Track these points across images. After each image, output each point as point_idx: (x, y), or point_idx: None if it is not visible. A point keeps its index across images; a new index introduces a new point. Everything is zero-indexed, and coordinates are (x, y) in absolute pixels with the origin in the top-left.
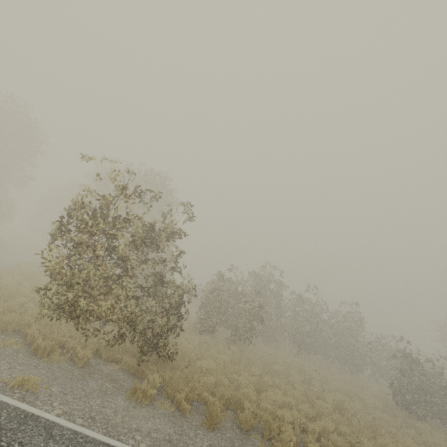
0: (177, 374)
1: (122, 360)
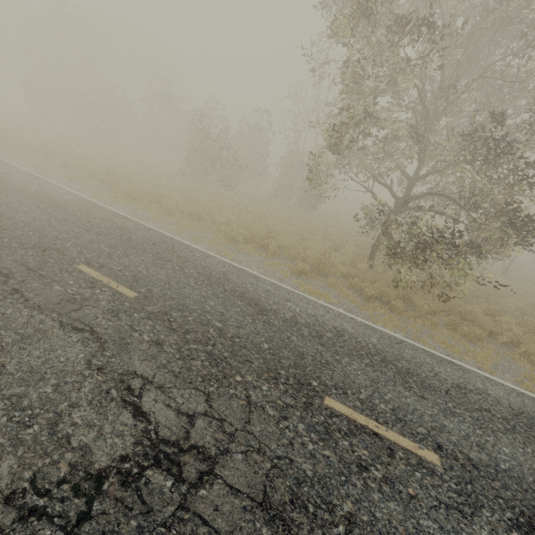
0: None
1: None
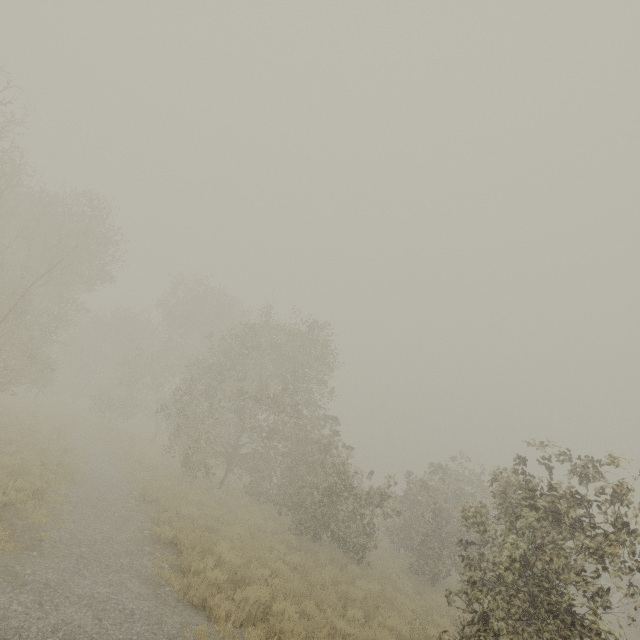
0: None
1: None
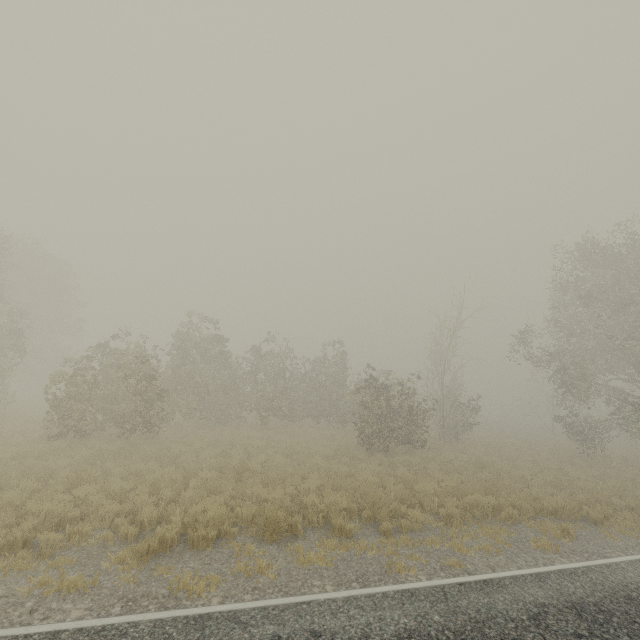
0: None
1: None
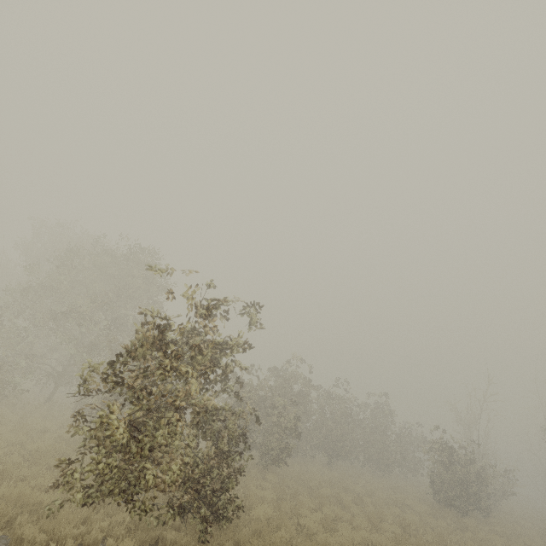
0: (255, 542)
1: (163, 540)
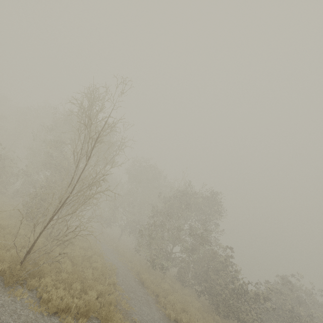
0: None
1: None
